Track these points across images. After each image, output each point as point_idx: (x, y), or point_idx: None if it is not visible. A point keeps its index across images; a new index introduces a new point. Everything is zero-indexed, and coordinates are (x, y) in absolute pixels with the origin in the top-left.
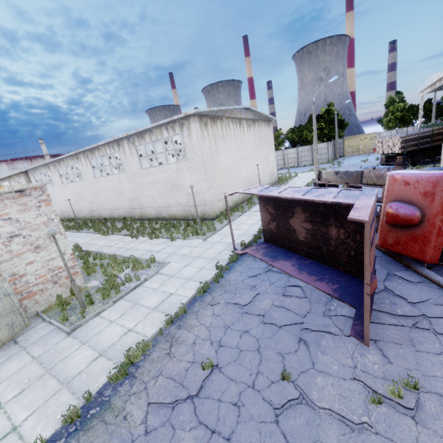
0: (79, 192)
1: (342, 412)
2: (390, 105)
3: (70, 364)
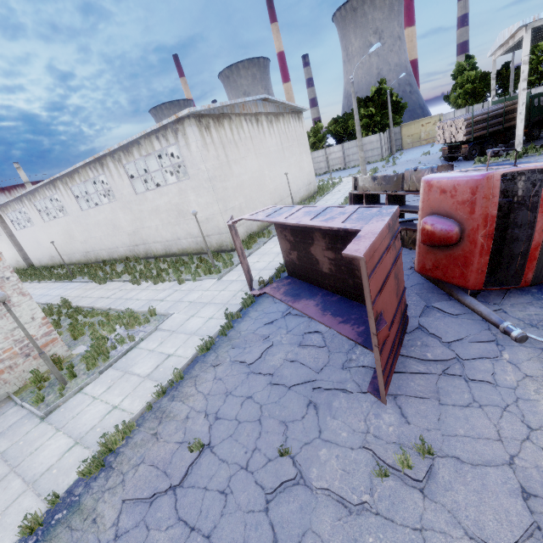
0: (67, 230)
1: (341, 492)
2: (458, 75)
3: (40, 458)
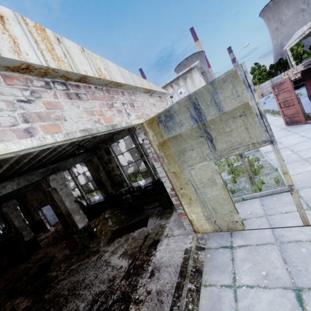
0: None
1: None
2: (253, 72)
3: None
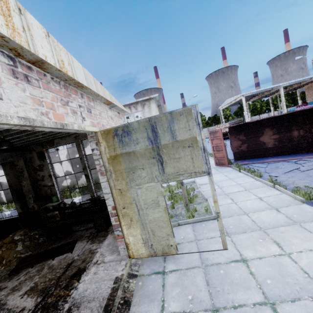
0: None
1: None
2: None
3: (268, 220)
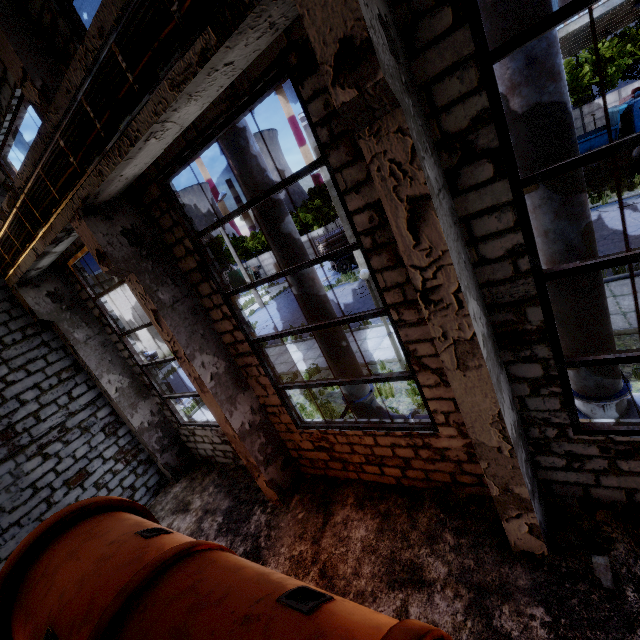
0: None
1: None
2: None
3: None
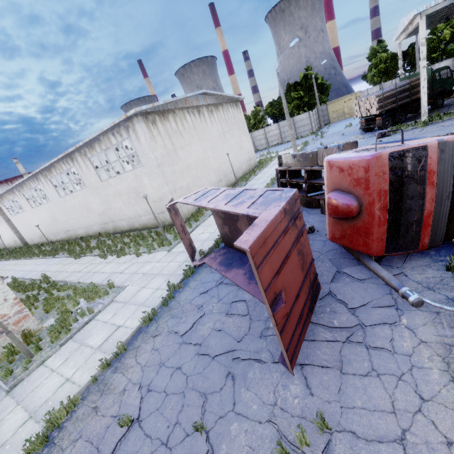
0: (50, 213)
1: None
2: (372, 57)
3: None
